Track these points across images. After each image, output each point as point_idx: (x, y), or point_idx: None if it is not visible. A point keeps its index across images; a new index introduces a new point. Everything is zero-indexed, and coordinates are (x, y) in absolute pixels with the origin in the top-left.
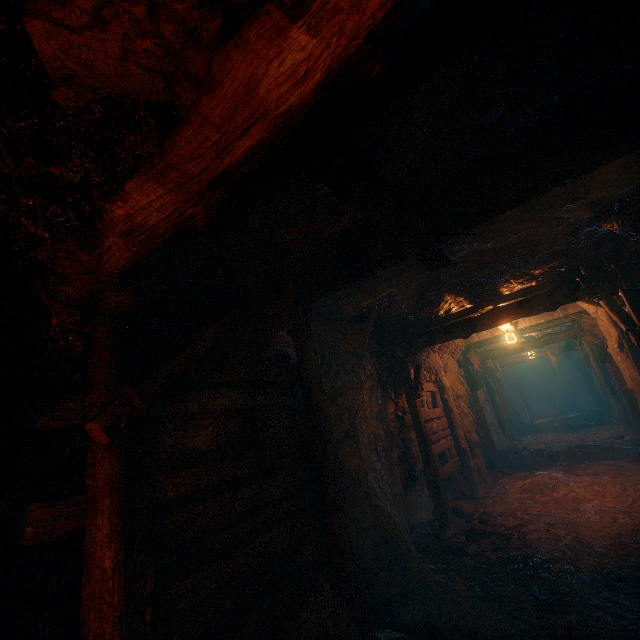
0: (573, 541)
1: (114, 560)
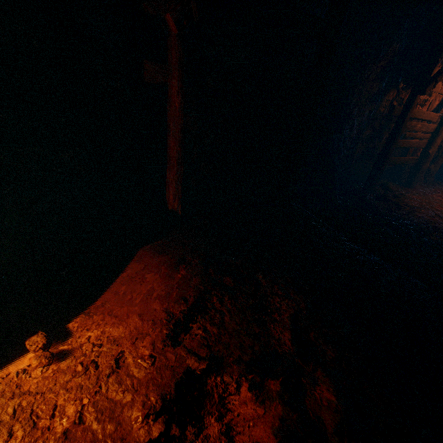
0: (442, 227)
1: (179, 105)
